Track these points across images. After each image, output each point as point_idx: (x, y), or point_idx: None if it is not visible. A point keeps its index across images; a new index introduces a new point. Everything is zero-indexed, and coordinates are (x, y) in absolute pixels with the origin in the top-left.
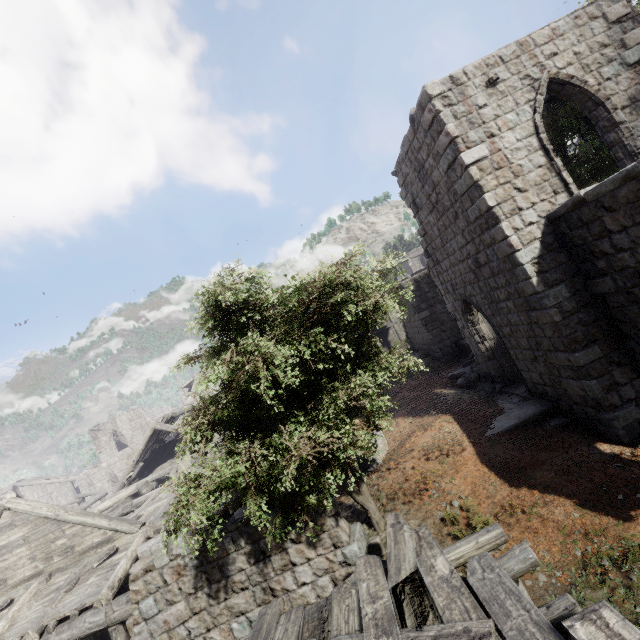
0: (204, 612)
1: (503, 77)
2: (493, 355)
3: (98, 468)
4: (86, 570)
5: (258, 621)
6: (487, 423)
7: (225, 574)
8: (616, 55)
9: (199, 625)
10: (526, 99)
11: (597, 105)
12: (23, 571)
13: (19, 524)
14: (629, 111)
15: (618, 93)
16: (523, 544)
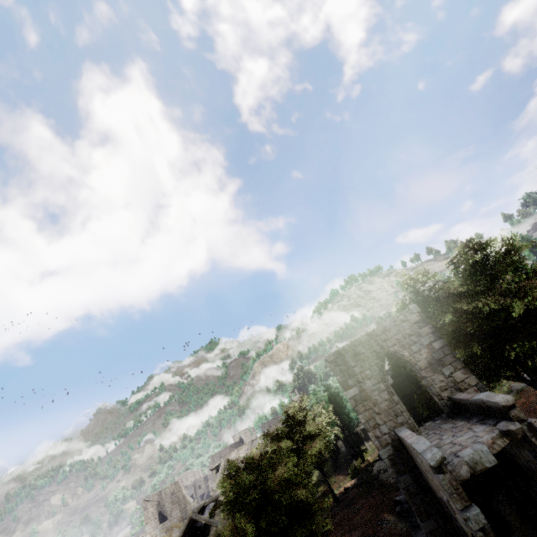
0: None
1: (362, 351)
2: None
3: None
4: None
5: None
6: None
7: None
8: (417, 340)
9: None
10: (375, 363)
11: (412, 365)
12: None
13: None
14: (429, 370)
15: (422, 360)
16: None
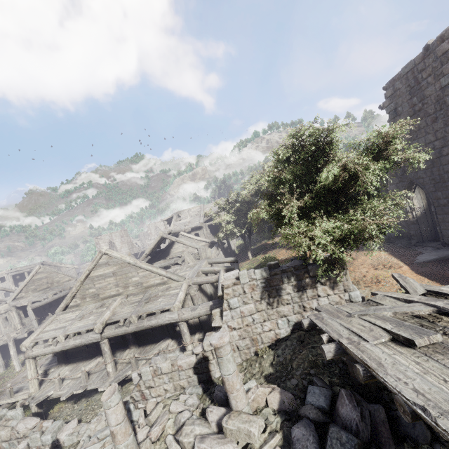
0: (264, 311)
1: None
2: (416, 221)
3: None
4: (154, 295)
5: (321, 309)
6: (413, 257)
7: (279, 294)
8: None
9: (260, 317)
10: None
11: None
12: (110, 291)
13: (111, 264)
14: None
15: None
16: None
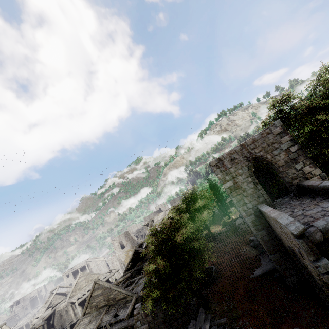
0: (153, 328)
1: (236, 157)
2: None
3: (114, 256)
4: (120, 307)
5: None
6: (252, 270)
7: (158, 318)
8: (278, 146)
9: None
10: (245, 164)
11: (273, 164)
12: (102, 304)
13: (100, 288)
14: (285, 166)
15: (280, 160)
16: (225, 325)
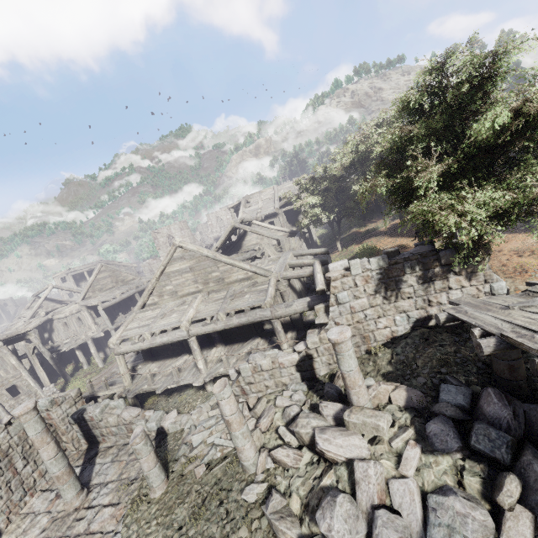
0: (378, 307)
1: None
2: None
3: (156, 260)
4: (239, 291)
5: (458, 302)
6: None
7: (399, 287)
8: None
9: (373, 313)
10: None
11: None
12: (188, 288)
13: (187, 258)
14: None
15: None
16: None
